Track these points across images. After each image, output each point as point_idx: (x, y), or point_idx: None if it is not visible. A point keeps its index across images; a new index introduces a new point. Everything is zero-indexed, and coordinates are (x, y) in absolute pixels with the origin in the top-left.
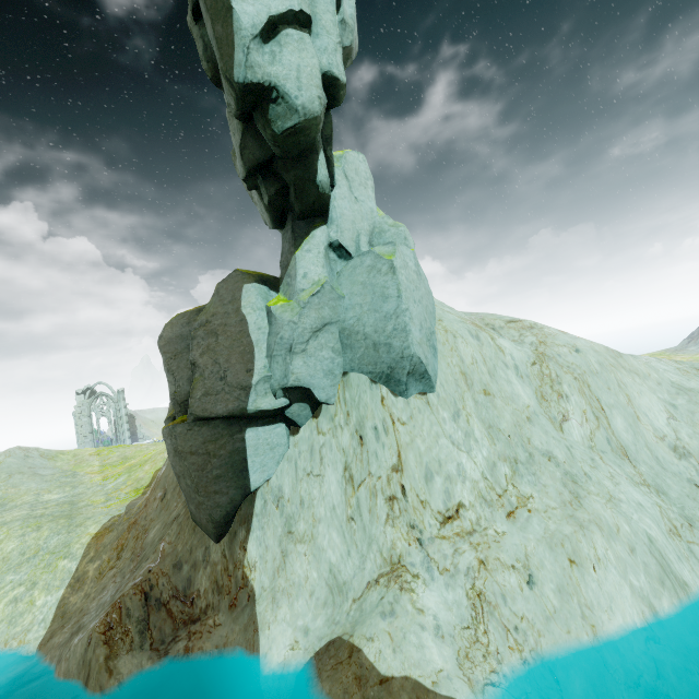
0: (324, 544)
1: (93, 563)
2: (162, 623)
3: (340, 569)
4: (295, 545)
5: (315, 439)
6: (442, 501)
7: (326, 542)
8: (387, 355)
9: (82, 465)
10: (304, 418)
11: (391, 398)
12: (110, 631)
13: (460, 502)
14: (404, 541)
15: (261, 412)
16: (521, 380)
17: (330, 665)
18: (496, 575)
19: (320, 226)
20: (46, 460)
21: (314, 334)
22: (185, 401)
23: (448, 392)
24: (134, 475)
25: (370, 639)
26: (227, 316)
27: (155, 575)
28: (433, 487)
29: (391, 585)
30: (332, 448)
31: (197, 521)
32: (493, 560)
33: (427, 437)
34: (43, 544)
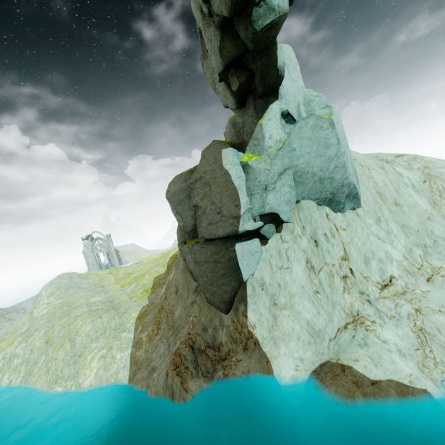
0: (300, 309)
1: (143, 333)
2: (204, 362)
3: (314, 323)
4: (280, 311)
5: (280, 246)
6: (379, 276)
7: (301, 307)
8: (330, 185)
9: (104, 280)
10: (271, 234)
11: (333, 214)
12: (178, 368)
13: (391, 275)
14: (359, 302)
15: (246, 232)
16: (418, 193)
17: (329, 377)
18: (429, 317)
19: (275, 101)
20: (82, 279)
21: (279, 177)
22: (191, 231)
23: (370, 206)
24: (140, 282)
25: (356, 360)
26: (214, 172)
27: (193, 335)
28: (370, 268)
29: (358, 329)
30: (295, 250)
31: (211, 303)
32: (425, 308)
33: (361, 237)
34: (107, 325)
